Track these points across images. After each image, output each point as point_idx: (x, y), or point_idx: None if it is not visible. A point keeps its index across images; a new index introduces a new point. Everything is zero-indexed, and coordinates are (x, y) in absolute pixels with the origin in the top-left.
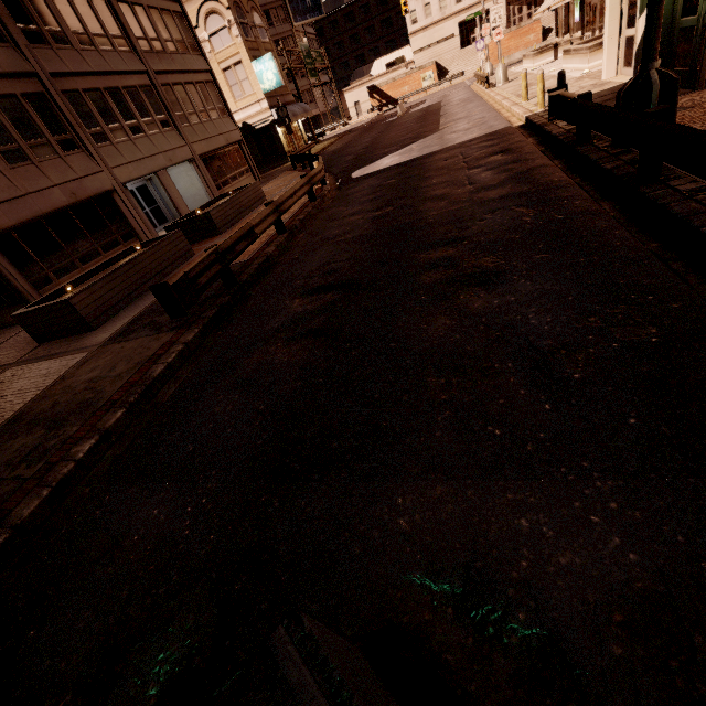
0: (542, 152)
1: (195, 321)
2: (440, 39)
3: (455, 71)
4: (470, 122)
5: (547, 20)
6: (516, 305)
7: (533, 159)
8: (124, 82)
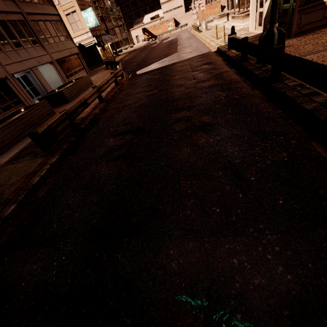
0: (225, 64)
1: (56, 151)
2: (175, 7)
3: (183, 23)
4: (191, 49)
5: (223, 2)
6: (221, 141)
7: (222, 68)
8: (7, 17)
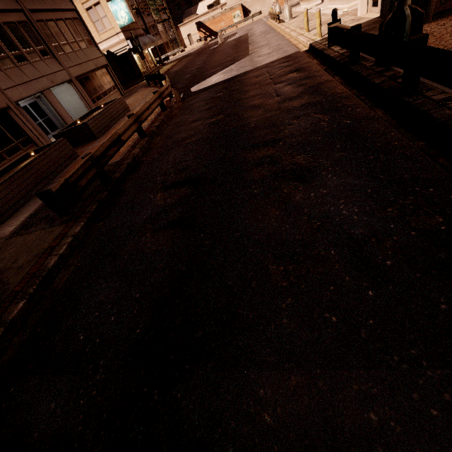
0: (325, 70)
1: (81, 215)
2: None
3: (254, 11)
4: (270, 48)
5: None
6: (328, 197)
7: (320, 76)
8: (3, 18)
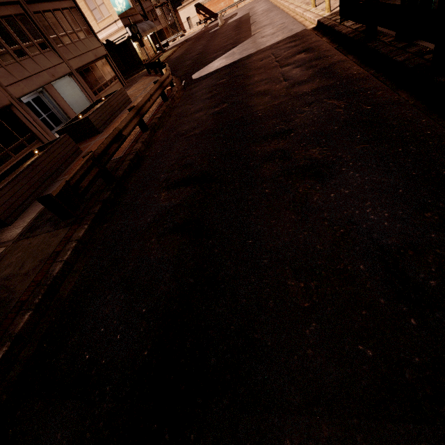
0: (336, 49)
1: (84, 217)
2: None
3: None
4: (274, 28)
5: None
6: (352, 198)
7: (331, 55)
8: (0, 12)
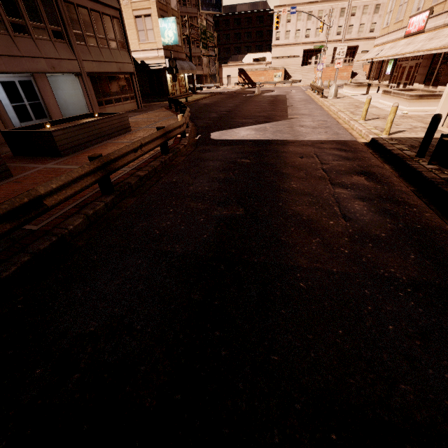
0: (416, 195)
1: None
2: (290, 55)
3: (295, 78)
4: (315, 122)
5: (355, 67)
6: None
7: (418, 207)
8: None
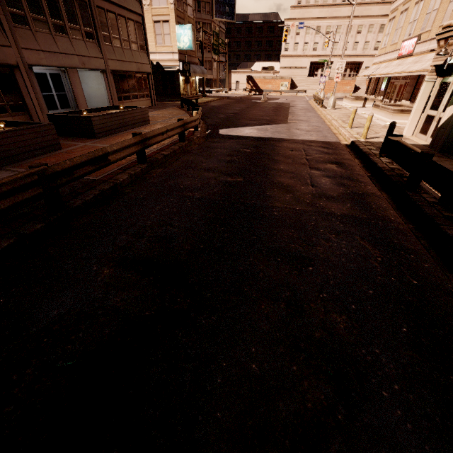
0: (369, 178)
1: None
2: (298, 66)
3: (301, 88)
4: (310, 126)
5: (358, 82)
6: None
7: (365, 183)
8: None
